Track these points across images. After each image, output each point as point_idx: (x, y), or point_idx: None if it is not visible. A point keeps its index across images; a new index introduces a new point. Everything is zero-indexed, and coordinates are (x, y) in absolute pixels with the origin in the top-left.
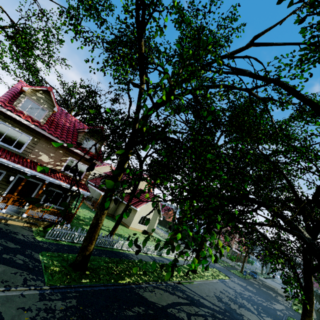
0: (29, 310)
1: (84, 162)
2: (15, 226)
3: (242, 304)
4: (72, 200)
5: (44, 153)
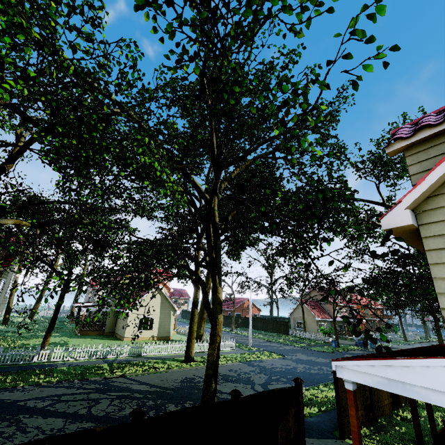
0: None
1: None
2: None
3: (241, 379)
4: None
5: None
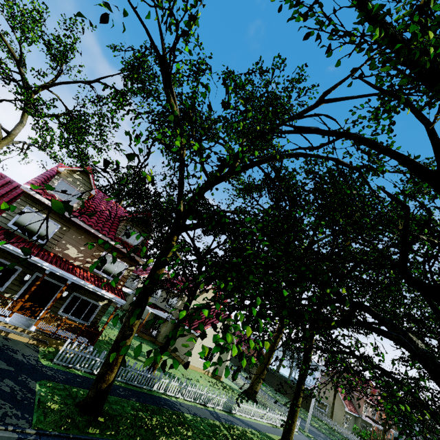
0: None
1: (123, 259)
2: (17, 342)
3: None
4: (102, 313)
5: (73, 246)
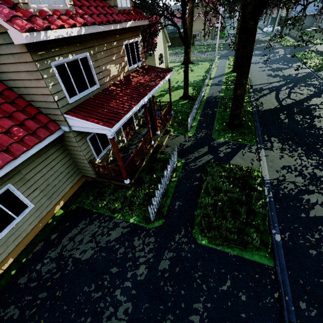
0: (282, 156)
1: (133, 36)
2: (169, 143)
3: (278, 68)
4: None
5: (109, 64)
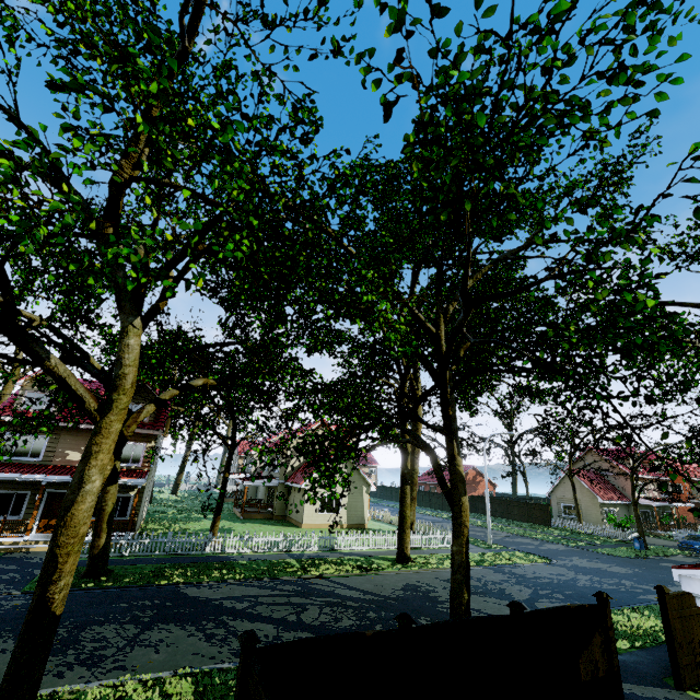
0: None
1: (137, 440)
2: (39, 553)
3: (489, 591)
4: (139, 502)
5: (72, 450)
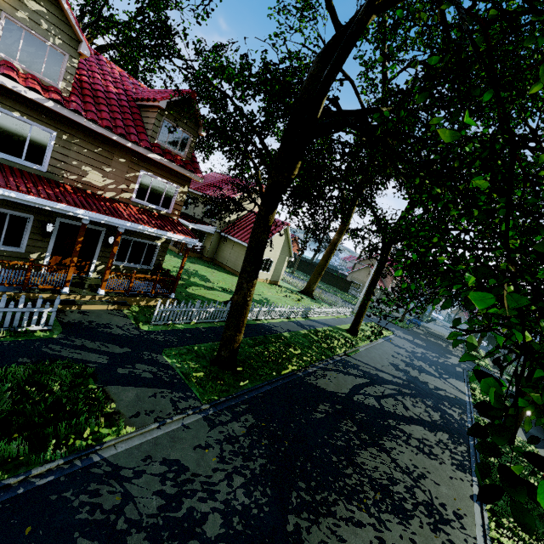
0: (209, 446)
1: (170, 179)
2: (97, 313)
3: (420, 368)
4: (163, 253)
5: (92, 168)
